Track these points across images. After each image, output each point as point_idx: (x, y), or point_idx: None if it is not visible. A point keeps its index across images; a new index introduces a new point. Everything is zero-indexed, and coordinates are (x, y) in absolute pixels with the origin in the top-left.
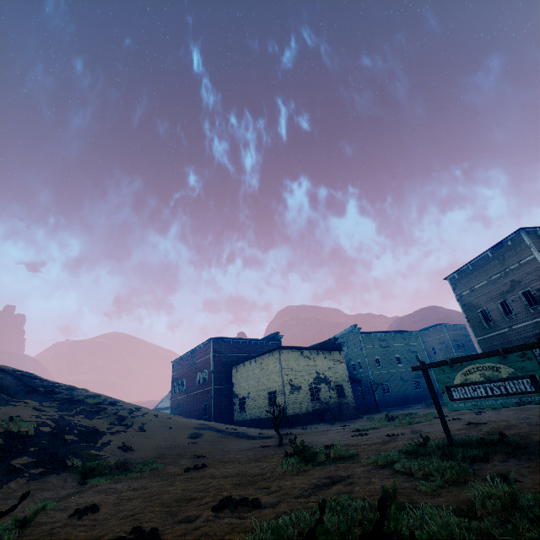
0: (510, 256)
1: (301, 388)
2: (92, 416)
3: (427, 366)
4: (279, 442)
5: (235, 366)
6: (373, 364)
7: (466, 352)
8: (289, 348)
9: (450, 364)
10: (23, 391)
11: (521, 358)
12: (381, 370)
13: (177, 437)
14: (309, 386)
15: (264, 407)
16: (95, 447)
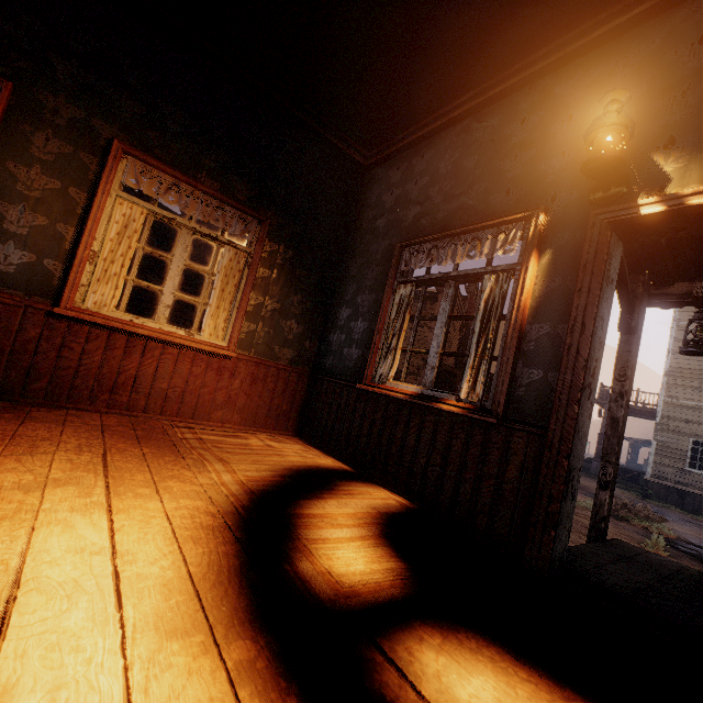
0: None
1: None
2: None
3: None
4: None
5: None
6: (691, 376)
7: None
8: None
9: None
10: None
11: None
12: None
13: None
14: None
15: None
16: None
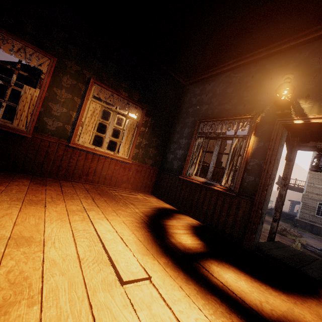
0: None
1: None
2: None
3: None
4: None
5: None
6: (320, 174)
7: None
8: None
9: None
10: None
11: None
12: None
13: None
14: None
15: None
16: None
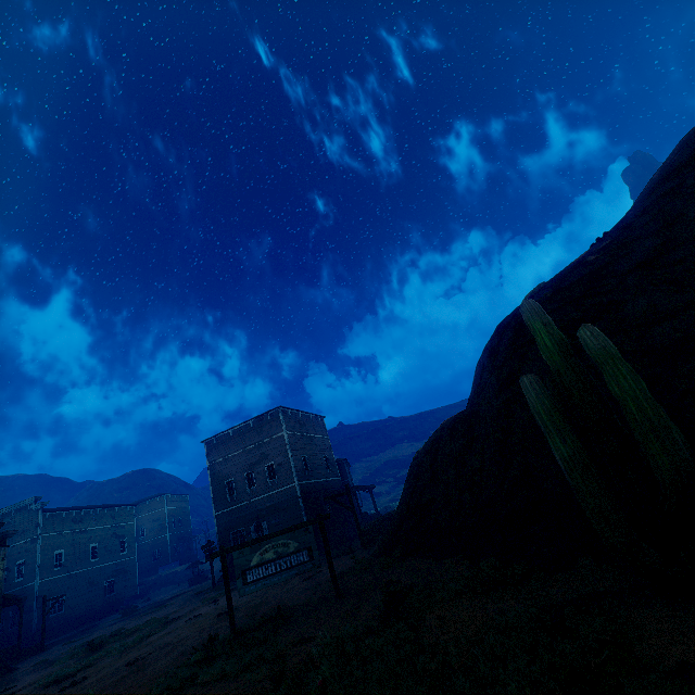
0: (266, 430)
1: None
2: None
3: (228, 551)
4: None
5: None
6: (49, 564)
7: (181, 530)
8: None
9: (251, 545)
10: None
11: (306, 532)
12: (61, 573)
13: None
14: None
15: None
16: None
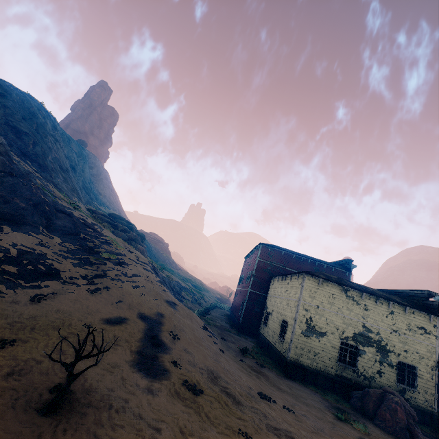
0: None
1: (325, 336)
2: (84, 264)
3: None
4: (48, 401)
5: (273, 278)
6: None
7: None
8: (322, 277)
9: None
10: (65, 232)
11: None
12: None
13: (98, 312)
14: (341, 339)
15: (276, 333)
16: (14, 284)
